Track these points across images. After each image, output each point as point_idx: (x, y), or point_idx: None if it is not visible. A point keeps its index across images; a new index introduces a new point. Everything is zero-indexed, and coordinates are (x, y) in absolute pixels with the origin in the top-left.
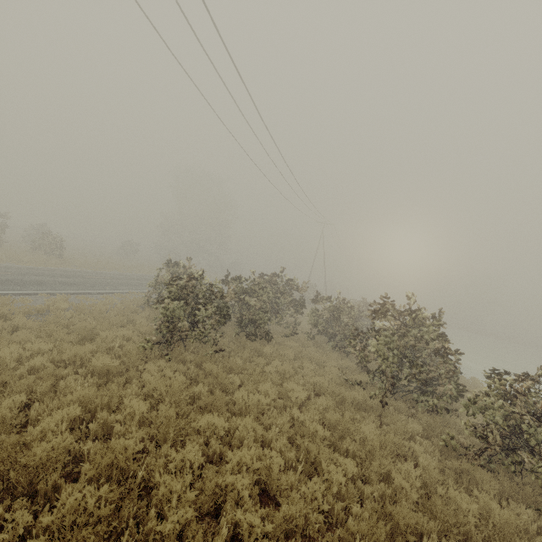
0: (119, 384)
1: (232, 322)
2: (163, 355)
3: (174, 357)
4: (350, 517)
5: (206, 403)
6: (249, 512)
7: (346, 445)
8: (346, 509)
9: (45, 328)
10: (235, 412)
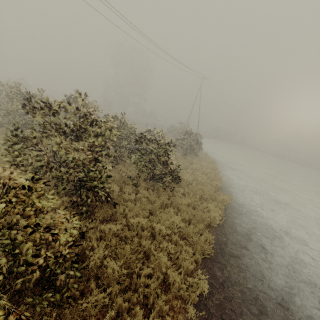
0: None
1: None
2: None
3: None
4: None
5: None
6: None
7: None
8: None
9: None
10: None
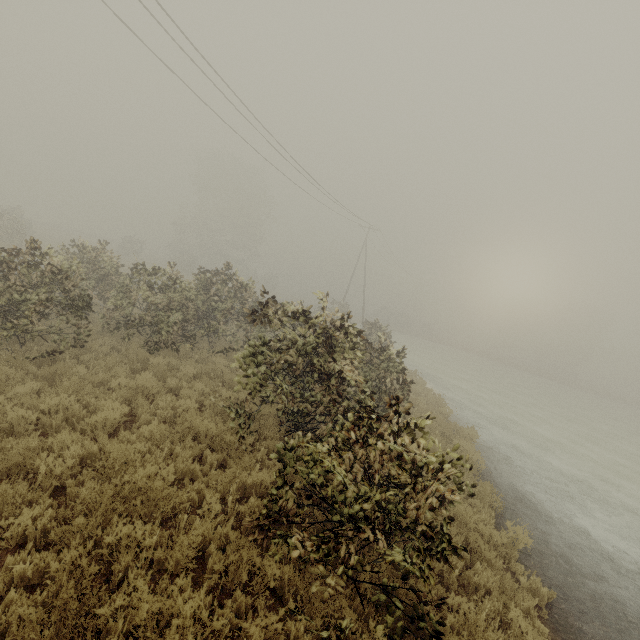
0: None
1: None
2: None
3: None
4: None
5: None
6: None
7: (85, 489)
8: None
9: None
10: None
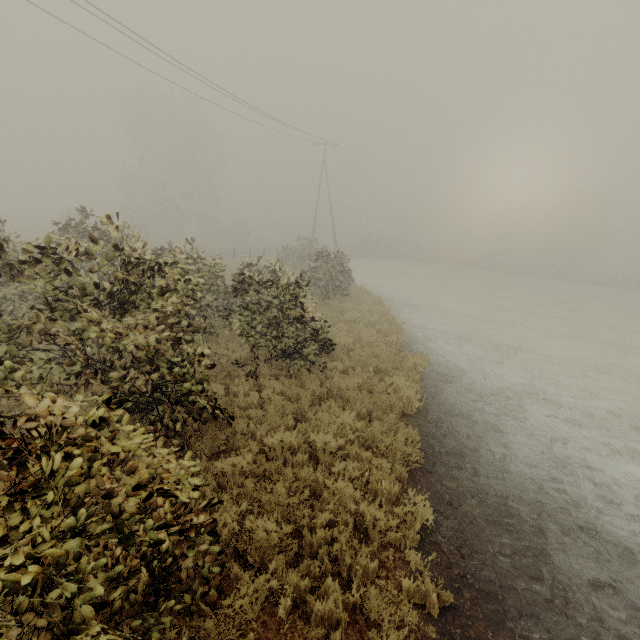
0: None
1: None
2: None
3: None
4: None
5: None
6: None
7: None
8: None
9: None
10: None
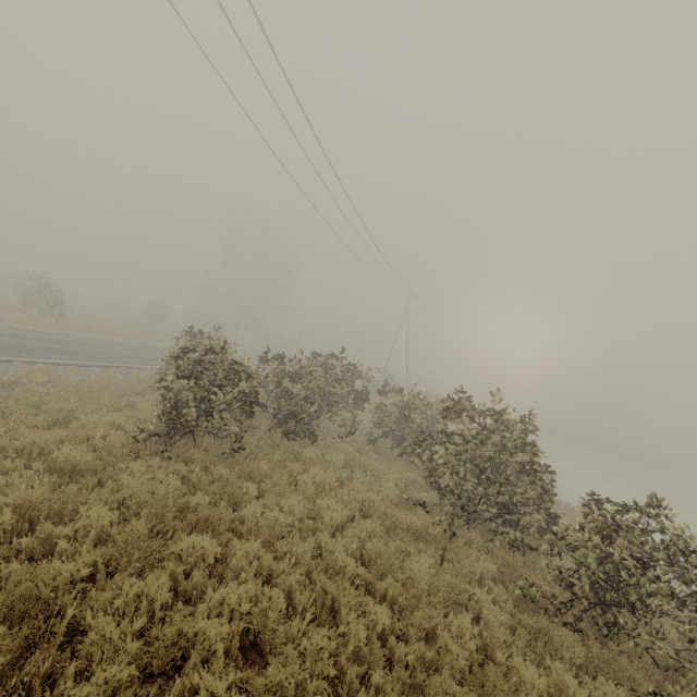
0: (88, 487)
1: (270, 414)
2: (159, 451)
3: (175, 455)
4: (362, 689)
5: (199, 518)
6: (219, 675)
7: (385, 586)
8: (366, 676)
9: (2, 405)
10: (242, 534)
